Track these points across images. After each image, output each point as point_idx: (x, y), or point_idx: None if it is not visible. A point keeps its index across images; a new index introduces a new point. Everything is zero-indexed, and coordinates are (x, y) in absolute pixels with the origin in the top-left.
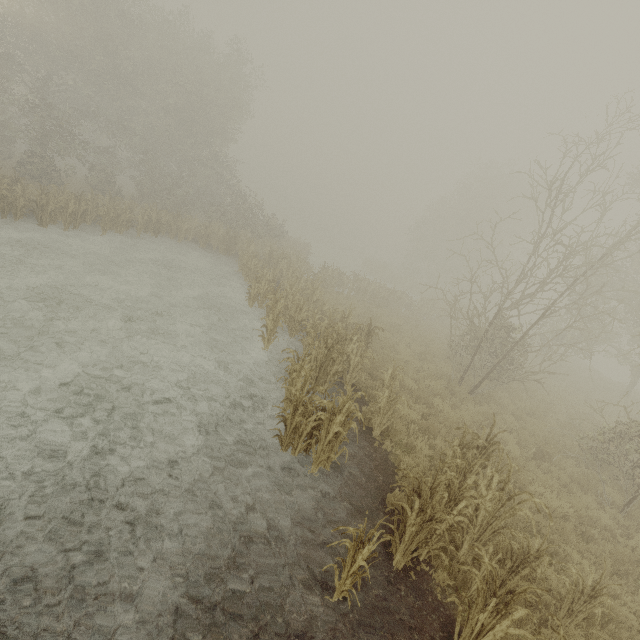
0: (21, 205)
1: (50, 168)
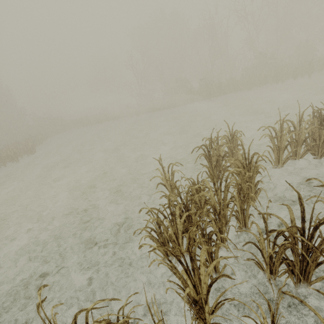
0: None
1: None
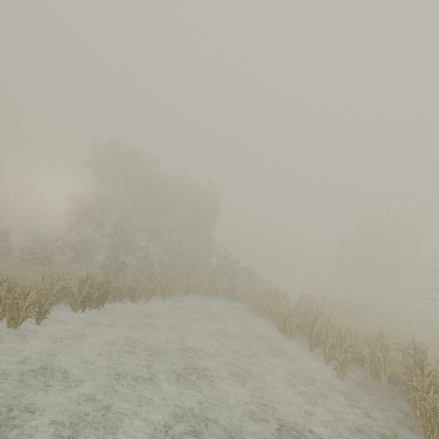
0: (124, 291)
1: (121, 264)
